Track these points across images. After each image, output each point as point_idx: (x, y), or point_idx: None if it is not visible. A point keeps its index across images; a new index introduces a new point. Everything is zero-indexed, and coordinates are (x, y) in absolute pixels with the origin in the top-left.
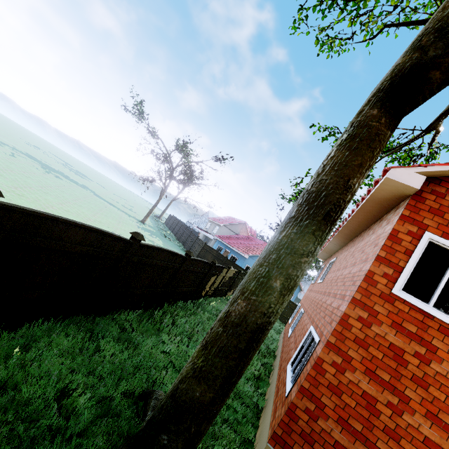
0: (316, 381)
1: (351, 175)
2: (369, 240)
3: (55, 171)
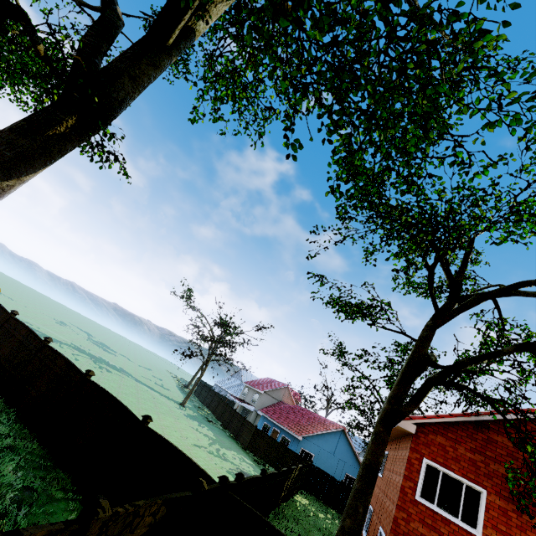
0: None
1: (378, 457)
2: (401, 454)
3: (100, 361)
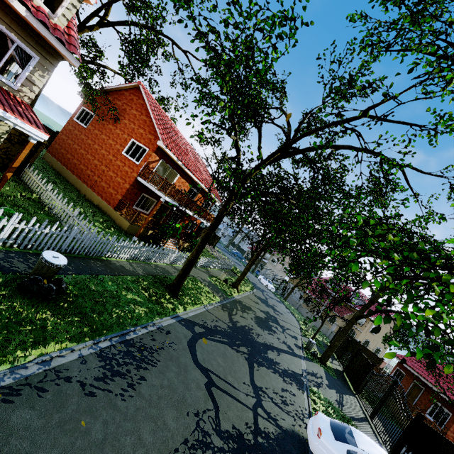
0: (57, 138)
1: None
2: None
3: None
